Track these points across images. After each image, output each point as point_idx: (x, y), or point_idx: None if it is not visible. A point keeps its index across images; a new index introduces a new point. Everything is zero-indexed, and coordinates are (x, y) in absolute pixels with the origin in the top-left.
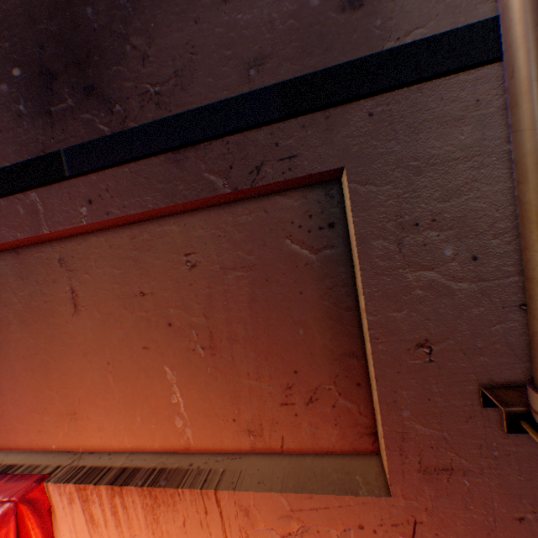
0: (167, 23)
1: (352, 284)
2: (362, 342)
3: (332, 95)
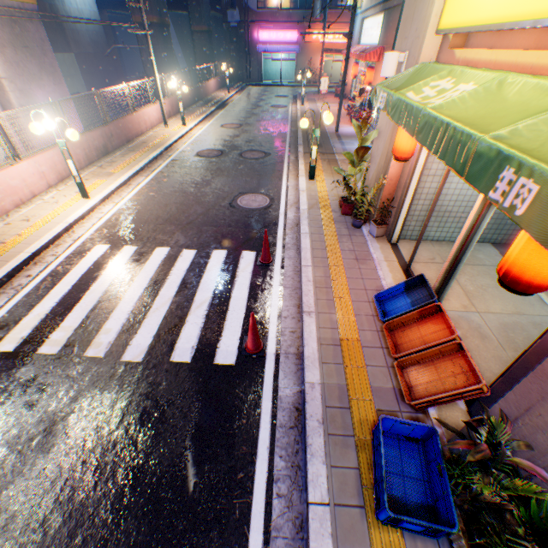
0: None
1: None
2: None
3: None
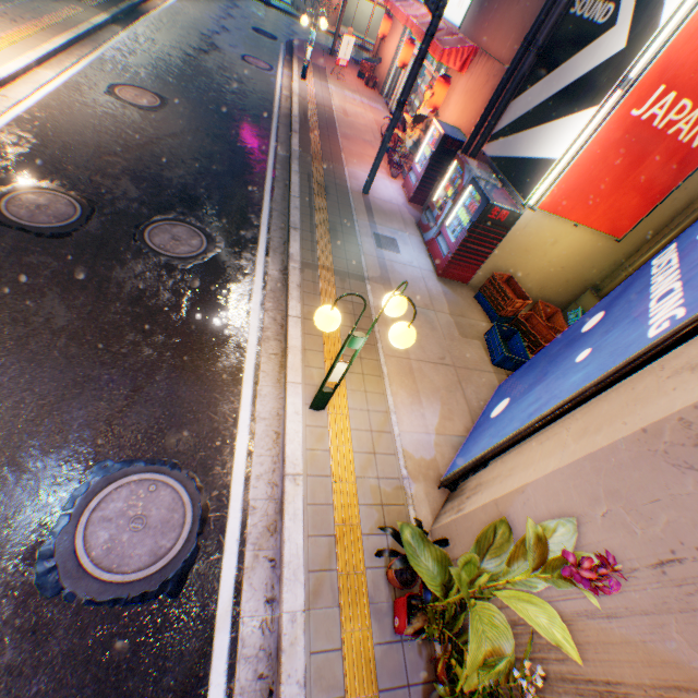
0: None
1: None
2: None
3: None
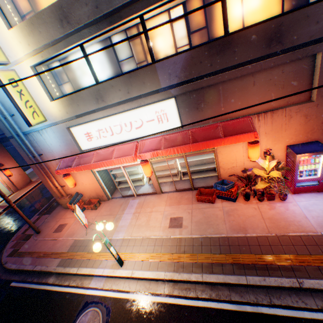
0: (297, 30)
1: (313, 72)
2: (312, 82)
3: (322, 41)
